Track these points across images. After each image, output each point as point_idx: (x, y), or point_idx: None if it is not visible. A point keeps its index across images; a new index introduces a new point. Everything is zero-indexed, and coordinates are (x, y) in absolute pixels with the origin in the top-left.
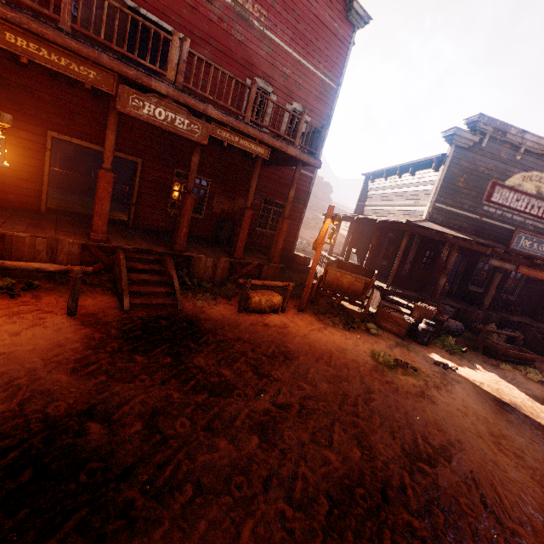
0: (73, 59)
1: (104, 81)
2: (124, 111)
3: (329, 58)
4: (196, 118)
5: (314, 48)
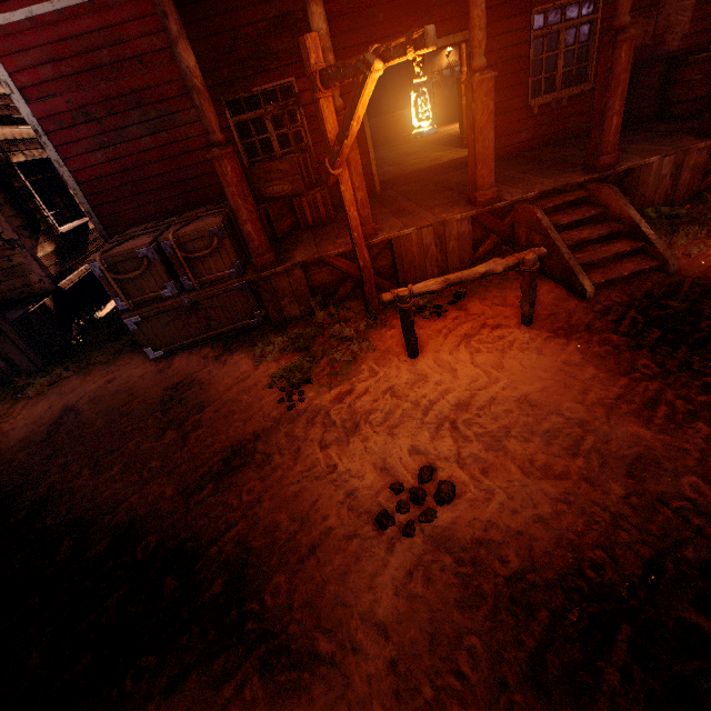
0: None
1: None
2: None
3: None
4: None
5: None
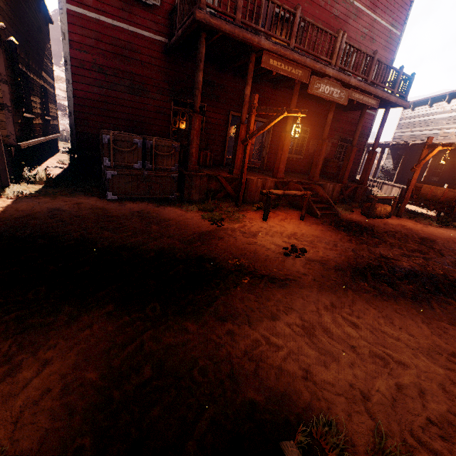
0: (293, 66)
1: (304, 75)
2: (311, 93)
3: (397, 10)
4: (344, 88)
5: (387, 4)
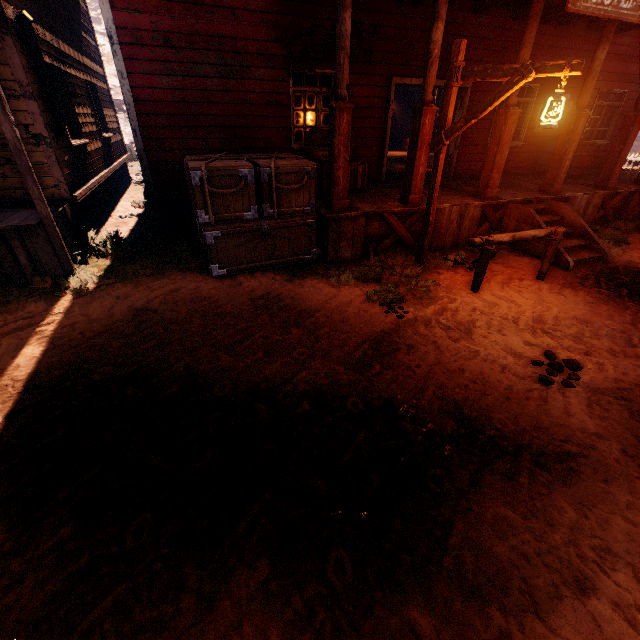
0: None
1: None
2: (573, 10)
3: None
4: None
5: None
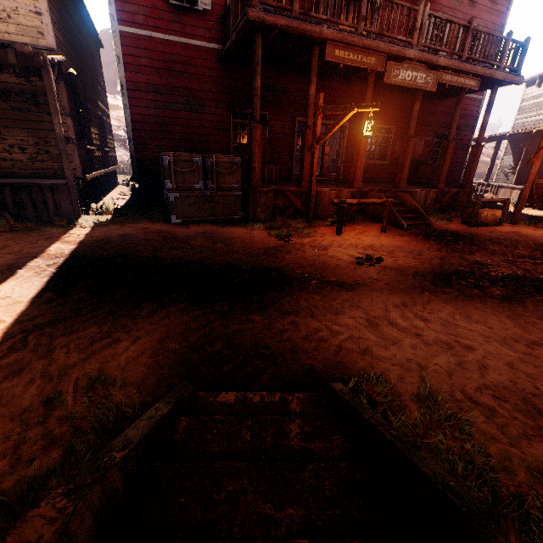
0: (364, 53)
1: (378, 63)
2: (388, 82)
3: None
4: (430, 70)
5: None
